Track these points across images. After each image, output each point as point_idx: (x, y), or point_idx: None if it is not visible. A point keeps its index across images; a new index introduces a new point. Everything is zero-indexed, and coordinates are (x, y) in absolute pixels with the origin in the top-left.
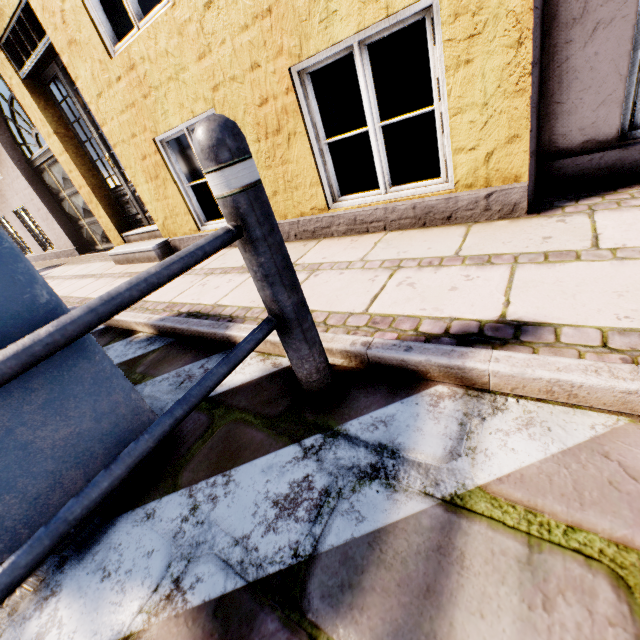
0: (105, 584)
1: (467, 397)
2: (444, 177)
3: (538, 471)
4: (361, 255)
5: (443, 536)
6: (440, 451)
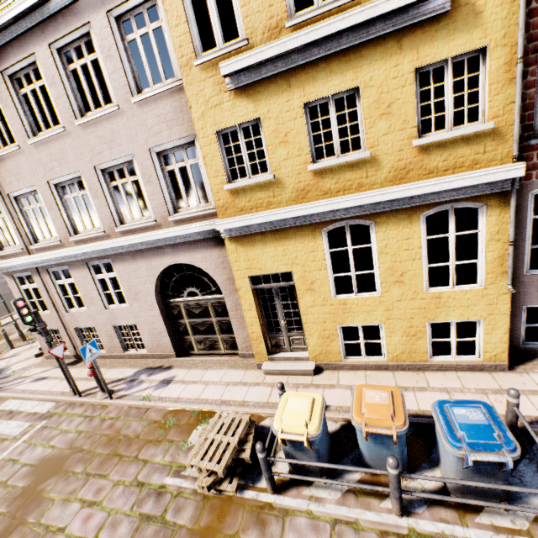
0: (522, 499)
1: None
2: (477, 356)
3: None
4: (460, 384)
5: None
6: None
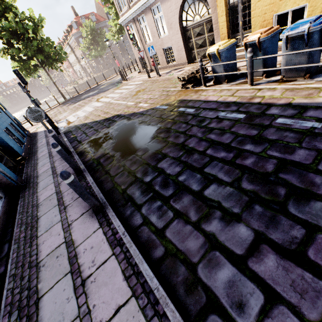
0: None
1: None
2: None
3: None
4: None
5: None
6: None
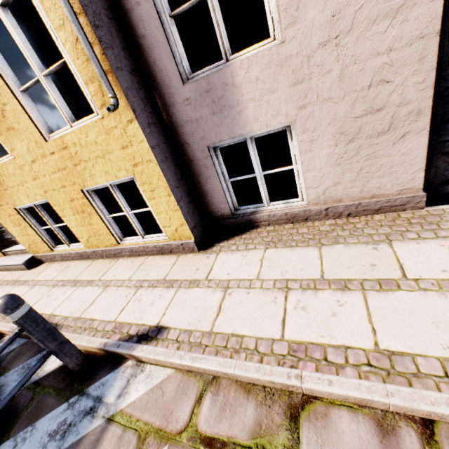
0: None
1: (136, 366)
2: (165, 234)
3: (140, 398)
4: (130, 275)
5: (101, 433)
6: (116, 395)
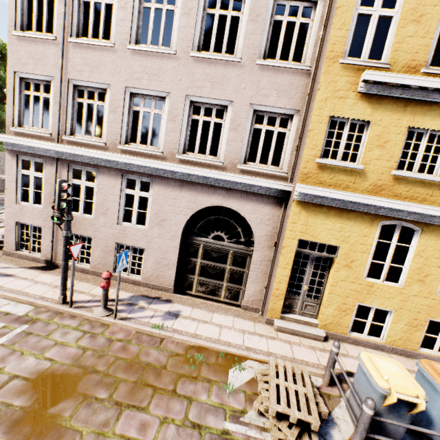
0: None
1: None
2: None
3: None
4: None
5: None
6: None
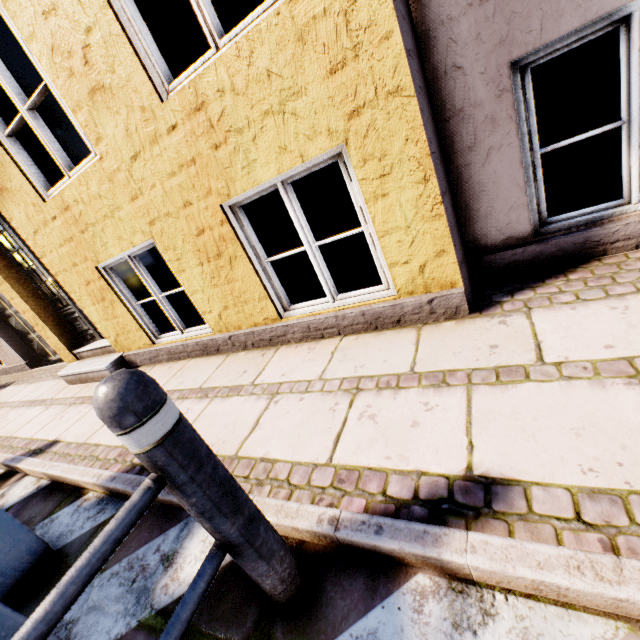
0: None
1: (452, 594)
2: (386, 285)
3: None
4: (319, 371)
5: None
6: None
